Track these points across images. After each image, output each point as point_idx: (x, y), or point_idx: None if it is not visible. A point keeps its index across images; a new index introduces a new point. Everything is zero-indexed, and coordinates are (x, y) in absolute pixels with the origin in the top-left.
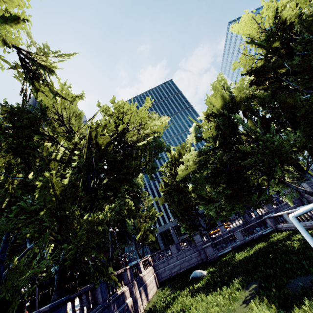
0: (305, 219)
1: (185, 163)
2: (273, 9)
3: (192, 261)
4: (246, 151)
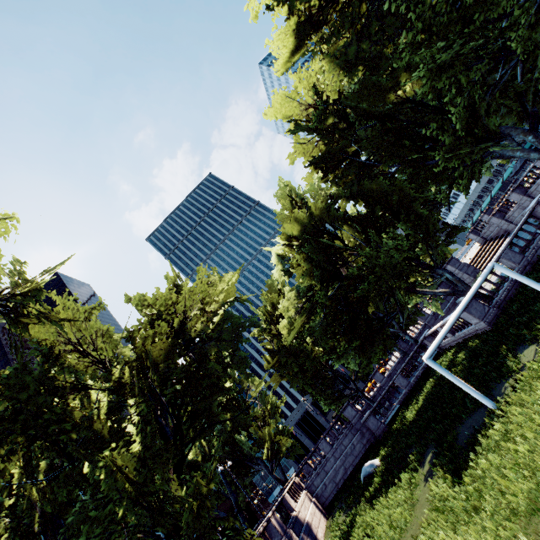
0: (461, 327)
1: (285, 315)
2: (307, 81)
3: (357, 450)
4: (354, 275)
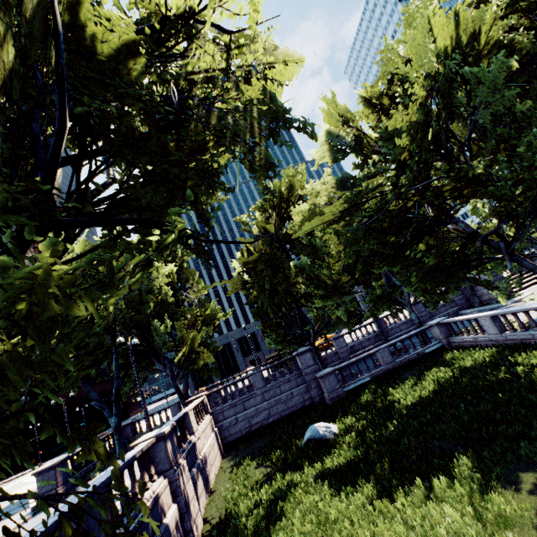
0: (535, 326)
1: (310, 200)
2: None
3: (294, 402)
4: (472, 172)
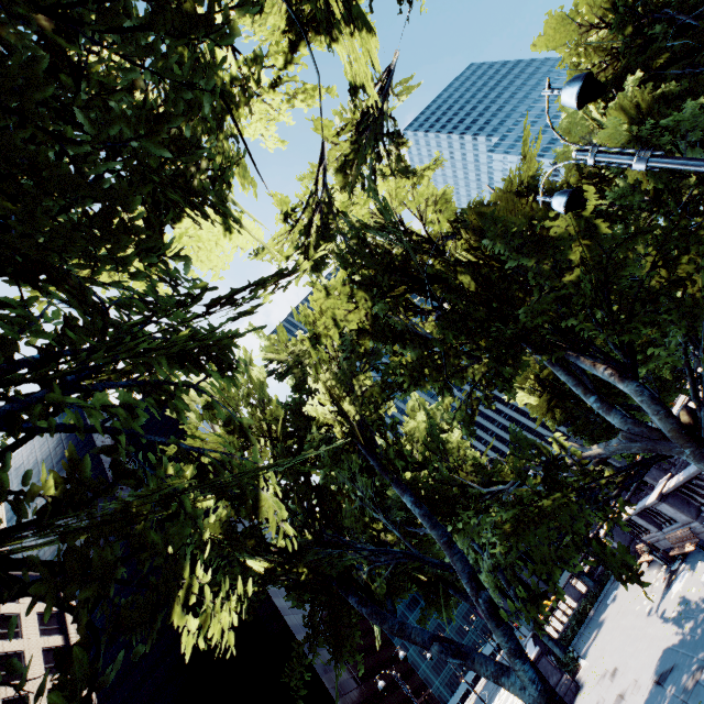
0: None
1: None
2: None
3: None
4: None
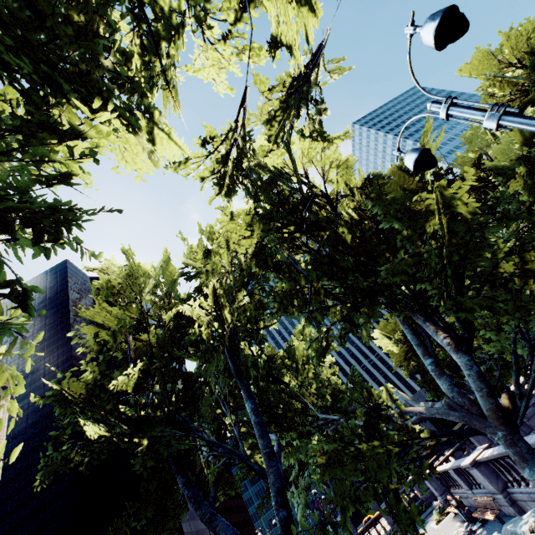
0: None
1: None
2: (515, 40)
3: None
4: None
